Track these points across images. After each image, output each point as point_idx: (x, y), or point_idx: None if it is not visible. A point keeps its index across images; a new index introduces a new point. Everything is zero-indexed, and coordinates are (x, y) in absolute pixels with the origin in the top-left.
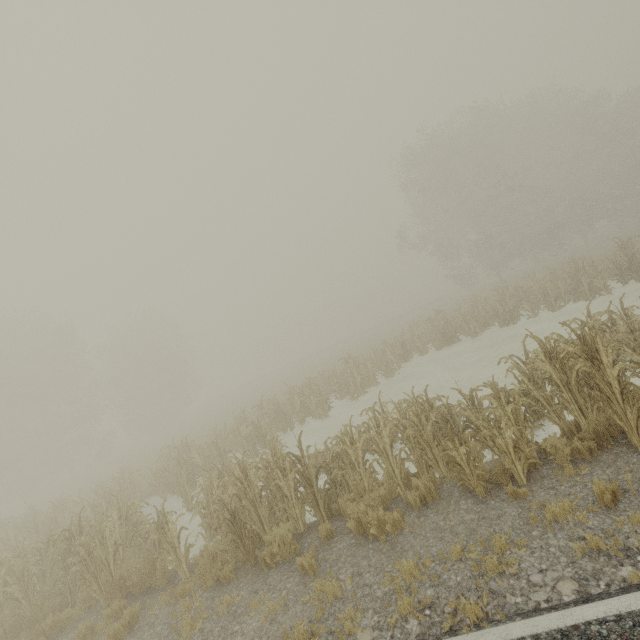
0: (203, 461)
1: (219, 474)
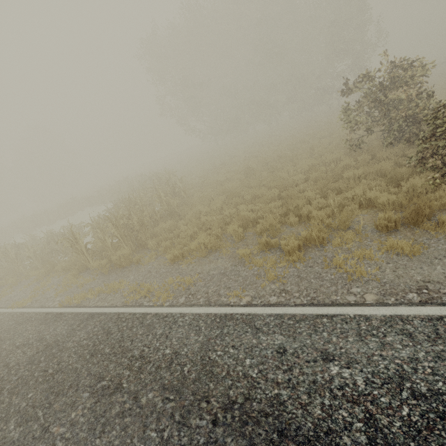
0: None
1: None
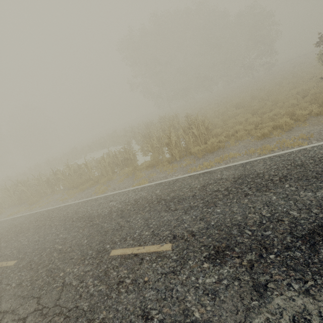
0: (7, 184)
1: None
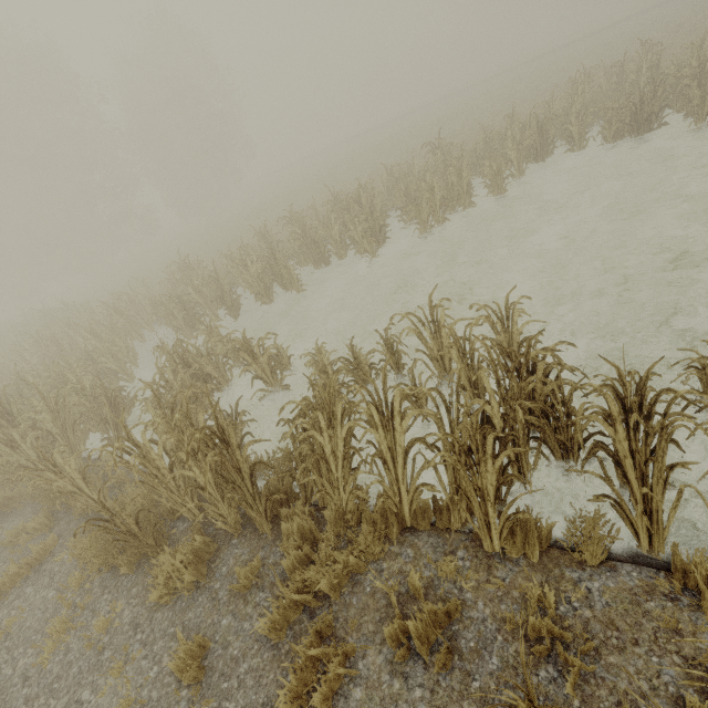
0: (203, 299)
1: (182, 355)
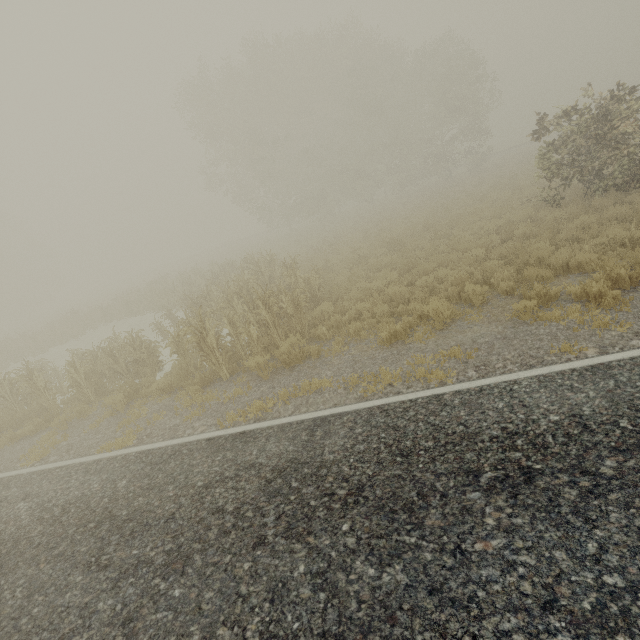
0: None
1: None
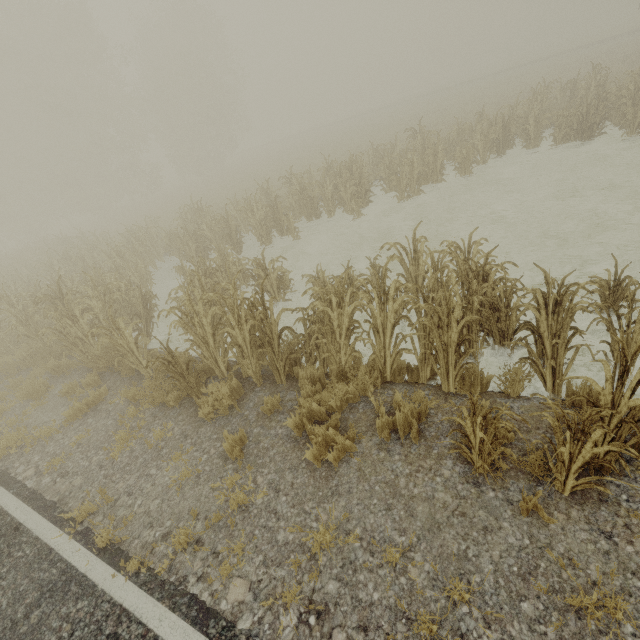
0: (213, 236)
1: (206, 269)
